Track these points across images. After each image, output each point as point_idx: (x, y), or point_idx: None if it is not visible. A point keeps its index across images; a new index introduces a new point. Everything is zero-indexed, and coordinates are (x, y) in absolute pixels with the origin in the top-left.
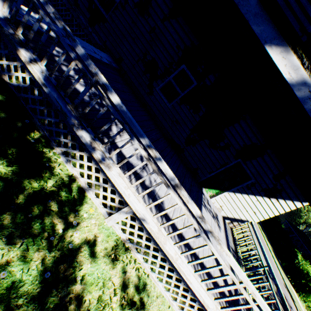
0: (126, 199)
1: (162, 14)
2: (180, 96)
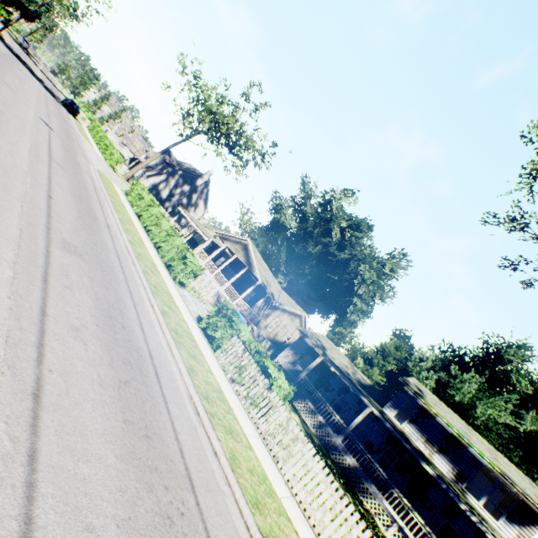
0: (394, 516)
1: (370, 418)
2: (390, 465)
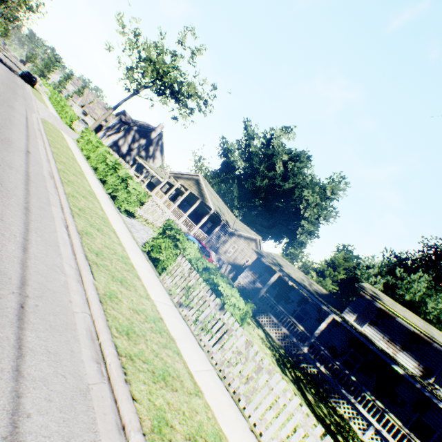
0: (370, 420)
1: (331, 324)
2: (356, 367)
